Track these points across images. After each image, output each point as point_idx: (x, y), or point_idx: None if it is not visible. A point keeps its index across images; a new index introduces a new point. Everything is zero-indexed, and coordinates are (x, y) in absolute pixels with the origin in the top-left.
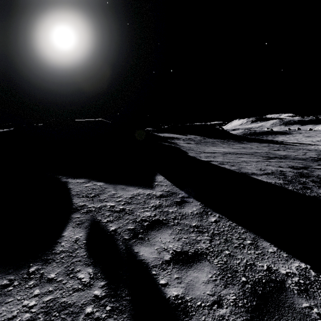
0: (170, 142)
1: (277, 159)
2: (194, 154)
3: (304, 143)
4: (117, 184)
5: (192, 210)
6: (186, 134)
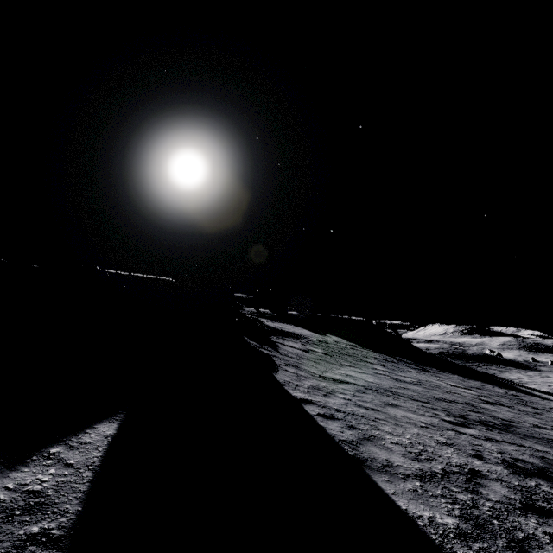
0: (270, 341)
1: (482, 429)
2: (292, 376)
3: None
4: None
5: None
6: (325, 333)
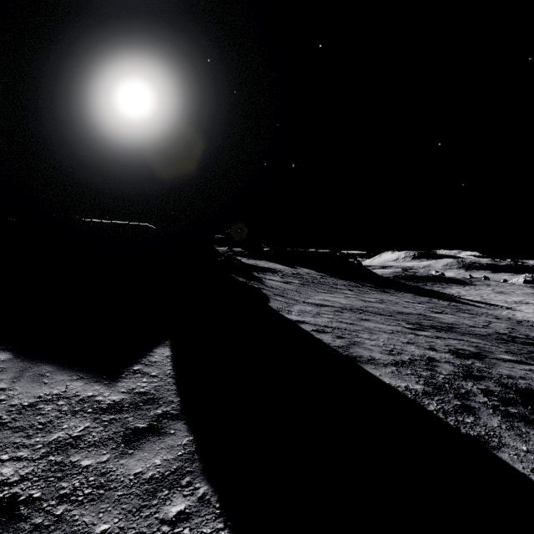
0: (254, 276)
1: (433, 331)
2: (282, 304)
3: (492, 303)
4: (40, 362)
5: (147, 465)
6: (296, 266)
